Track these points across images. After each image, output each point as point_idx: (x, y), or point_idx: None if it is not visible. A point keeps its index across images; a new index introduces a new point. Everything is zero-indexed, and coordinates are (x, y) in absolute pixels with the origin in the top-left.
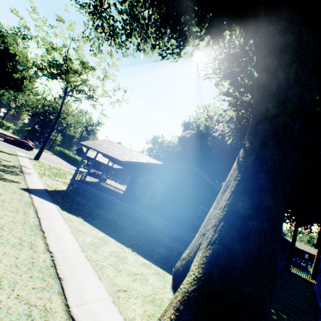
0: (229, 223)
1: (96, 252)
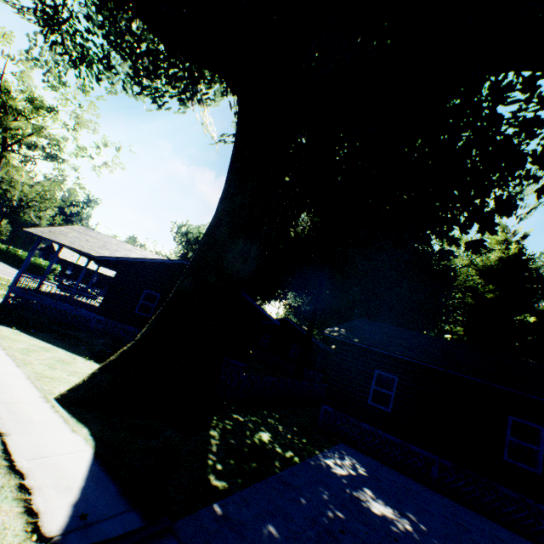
0: (170, 302)
1: (27, 354)
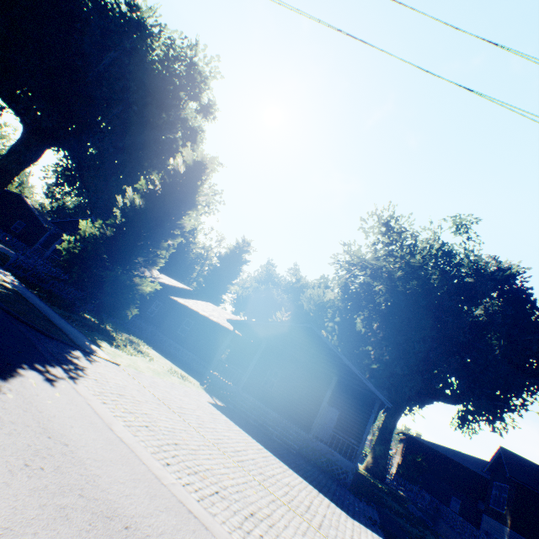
0: None
1: None
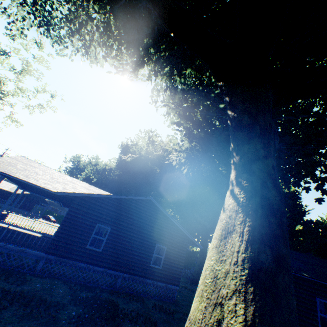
0: (261, 287)
1: None
